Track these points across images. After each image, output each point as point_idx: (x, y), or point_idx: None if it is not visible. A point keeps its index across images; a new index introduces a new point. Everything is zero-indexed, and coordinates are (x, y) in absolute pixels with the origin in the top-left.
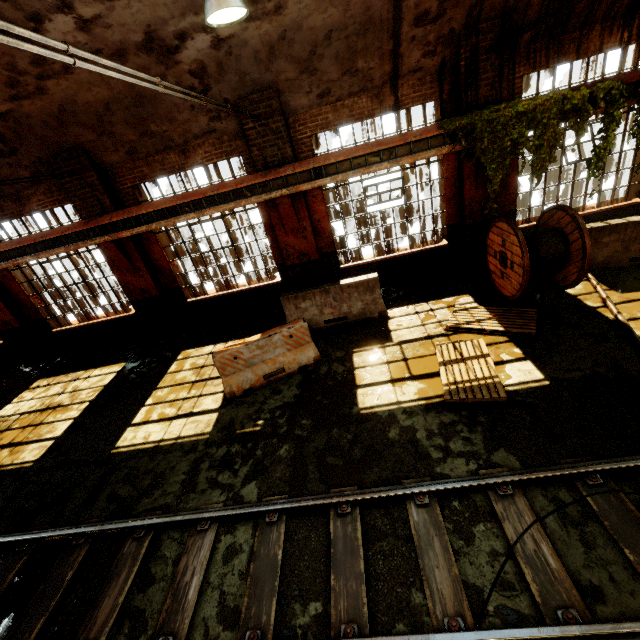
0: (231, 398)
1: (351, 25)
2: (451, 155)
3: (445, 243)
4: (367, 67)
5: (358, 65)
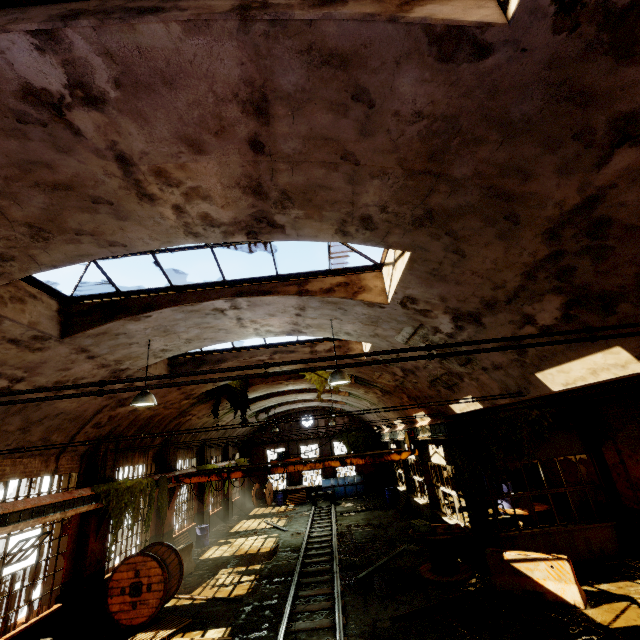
0: None
1: (72, 414)
2: (78, 514)
3: (60, 604)
4: (56, 439)
5: (53, 436)
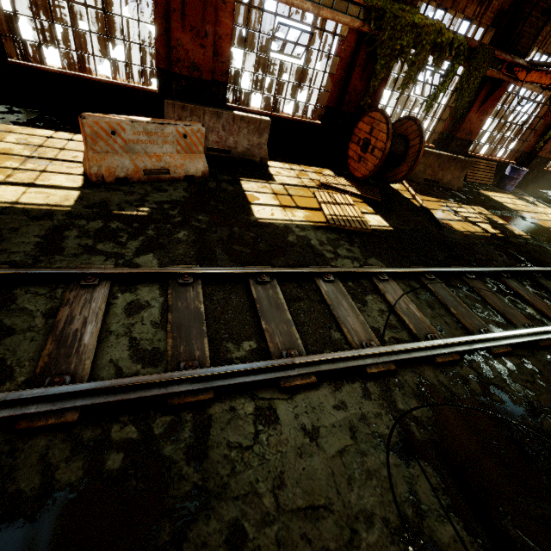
0: (97, 183)
1: None
2: (353, 37)
3: (320, 122)
4: None
5: None
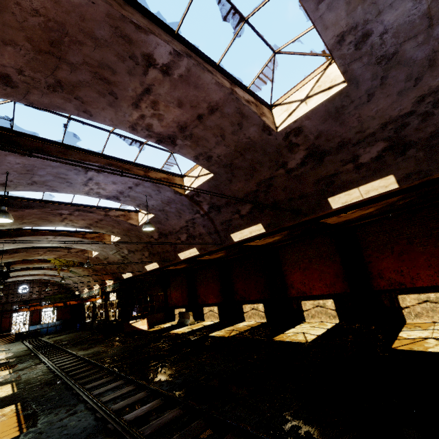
0: None
1: None
2: None
3: None
4: None
5: None
